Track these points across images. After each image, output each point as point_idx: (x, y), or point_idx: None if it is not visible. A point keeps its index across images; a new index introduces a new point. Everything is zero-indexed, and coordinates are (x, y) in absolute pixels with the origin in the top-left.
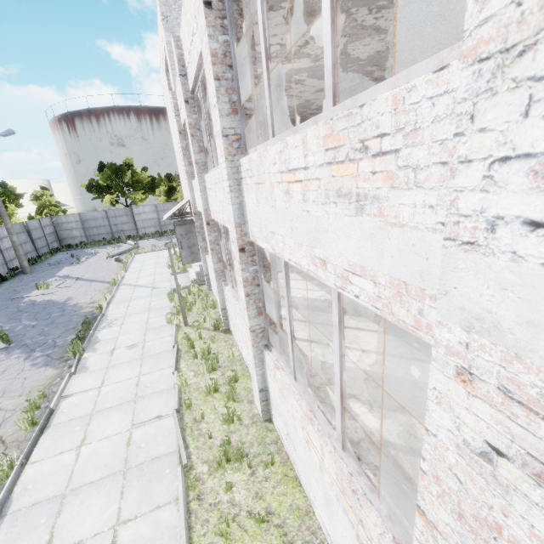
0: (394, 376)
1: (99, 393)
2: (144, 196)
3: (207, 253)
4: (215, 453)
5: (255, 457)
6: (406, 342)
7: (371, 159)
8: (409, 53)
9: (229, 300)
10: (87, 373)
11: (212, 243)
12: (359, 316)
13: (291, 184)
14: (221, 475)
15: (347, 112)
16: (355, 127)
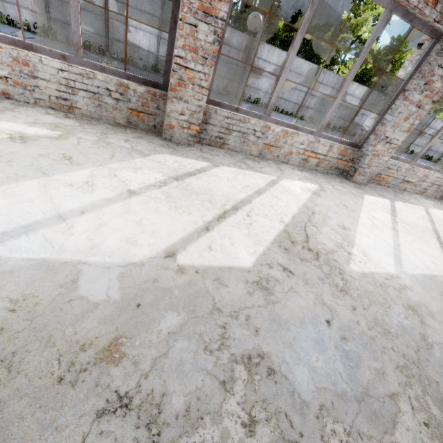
0: None
1: None
2: None
3: None
4: None
5: None
6: None
7: None
8: None
9: None
10: None
11: None
12: None
13: None
14: None
15: None
16: None
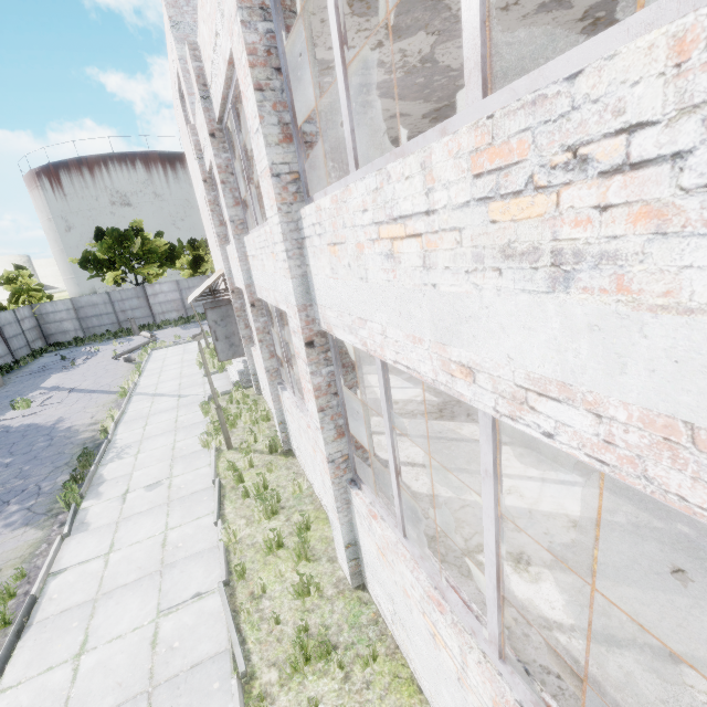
0: (540, 510)
1: (106, 564)
2: (161, 271)
3: (253, 345)
4: (287, 648)
5: (347, 650)
6: (546, 457)
7: (598, 180)
8: (516, 59)
9: (290, 411)
10: (88, 533)
11: (259, 332)
12: (474, 422)
13: (397, 241)
14: (299, 685)
15: (531, 96)
16: (553, 123)
